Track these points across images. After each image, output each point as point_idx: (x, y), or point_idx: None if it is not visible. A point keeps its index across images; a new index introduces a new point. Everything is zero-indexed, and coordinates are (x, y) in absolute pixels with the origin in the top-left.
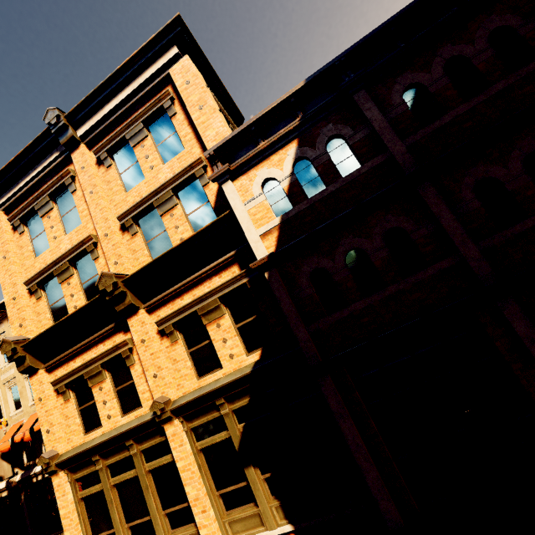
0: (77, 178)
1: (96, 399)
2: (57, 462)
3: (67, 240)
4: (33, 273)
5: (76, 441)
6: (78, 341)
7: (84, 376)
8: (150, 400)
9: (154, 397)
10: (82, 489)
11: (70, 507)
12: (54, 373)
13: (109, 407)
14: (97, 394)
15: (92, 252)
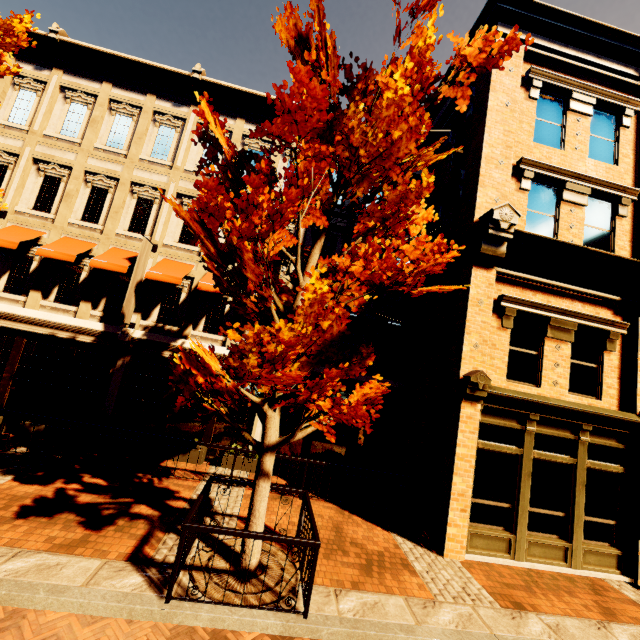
0: (634, 118)
1: (546, 353)
2: (491, 391)
3: (592, 165)
4: (527, 156)
5: (495, 380)
6: (546, 276)
7: (533, 317)
8: (613, 399)
9: (638, 401)
10: (481, 438)
11: (475, 451)
12: (498, 285)
13: (560, 374)
14: (550, 349)
15: (622, 207)
